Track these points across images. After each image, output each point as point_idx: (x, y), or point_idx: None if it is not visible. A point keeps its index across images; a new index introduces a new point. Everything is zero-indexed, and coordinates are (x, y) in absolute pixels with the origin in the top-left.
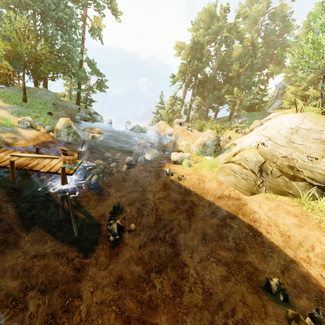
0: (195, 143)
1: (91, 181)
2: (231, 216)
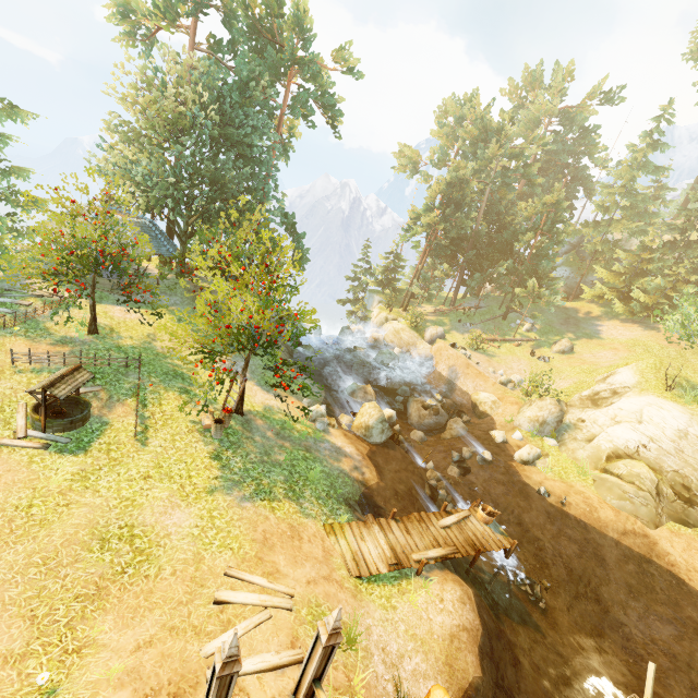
0: (525, 415)
1: None
2: (645, 559)
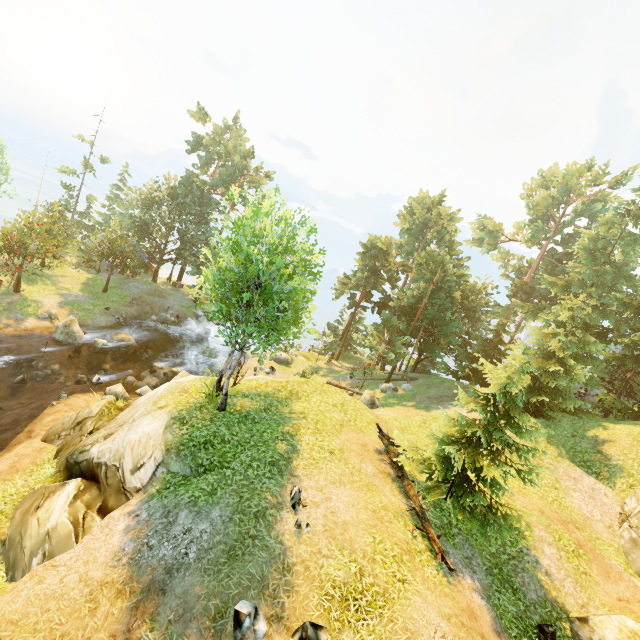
0: None
1: (16, 378)
2: (4, 447)
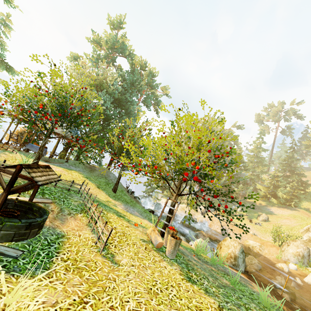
0: (289, 252)
1: None
2: None
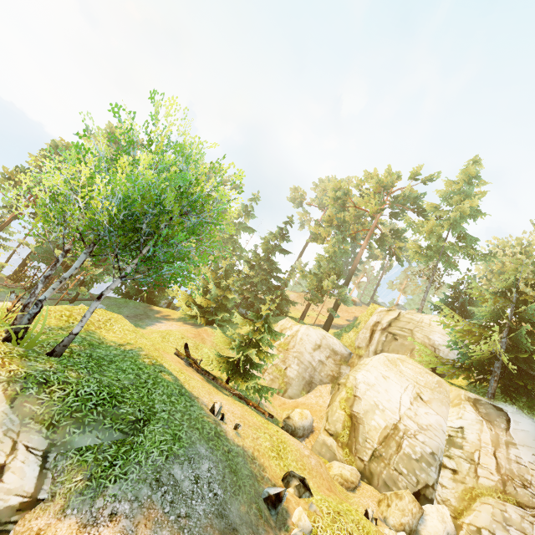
0: None
1: None
2: None
